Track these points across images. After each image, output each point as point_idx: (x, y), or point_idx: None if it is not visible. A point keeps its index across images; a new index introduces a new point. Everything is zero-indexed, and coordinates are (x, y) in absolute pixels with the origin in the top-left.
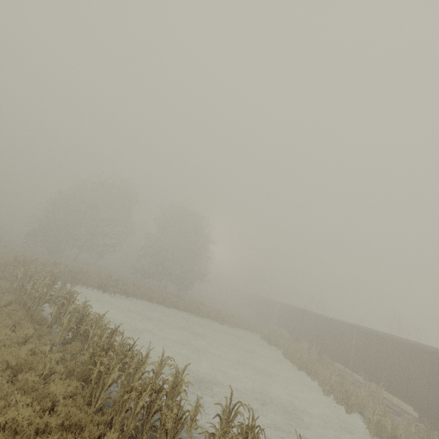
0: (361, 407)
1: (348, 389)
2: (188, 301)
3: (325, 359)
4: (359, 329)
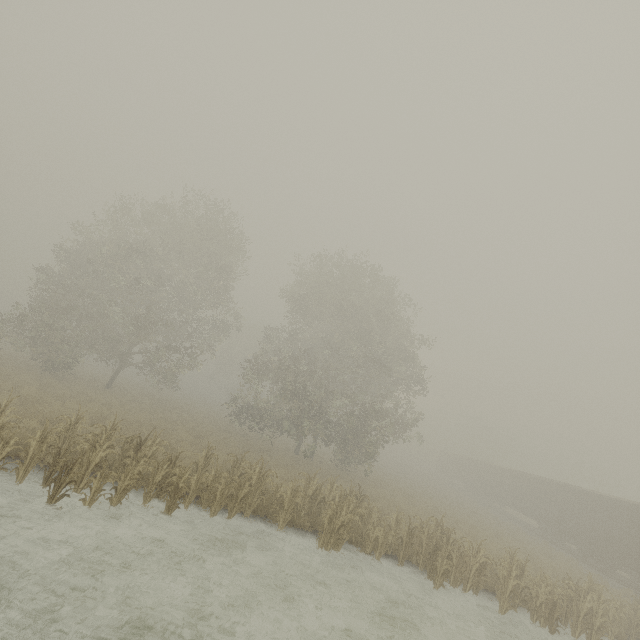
0: None
1: None
2: (397, 515)
3: None
4: None
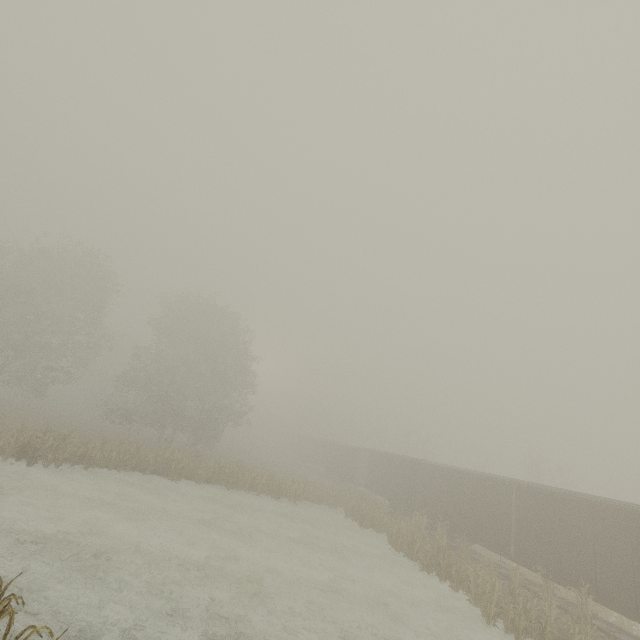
0: (556, 637)
1: (530, 606)
2: (215, 463)
3: (463, 543)
4: (522, 487)
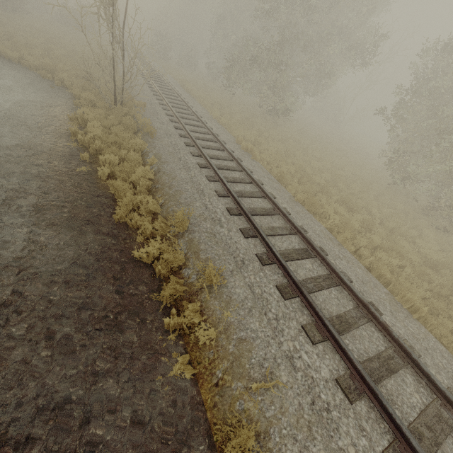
0: None
1: None
2: None
3: None
4: None
